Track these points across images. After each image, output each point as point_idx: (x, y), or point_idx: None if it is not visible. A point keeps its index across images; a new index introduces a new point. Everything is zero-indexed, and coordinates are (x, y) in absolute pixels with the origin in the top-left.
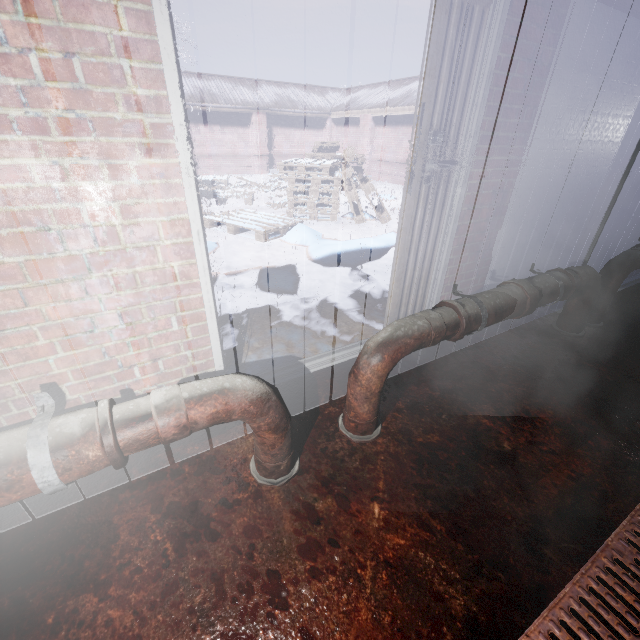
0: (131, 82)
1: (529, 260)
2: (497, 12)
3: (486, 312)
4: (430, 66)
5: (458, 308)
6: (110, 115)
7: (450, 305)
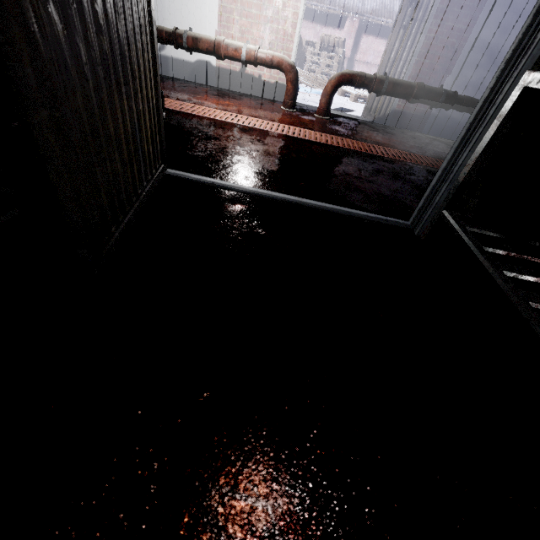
0: None
1: None
2: None
3: (388, 82)
4: None
5: (375, 74)
6: None
7: (374, 74)
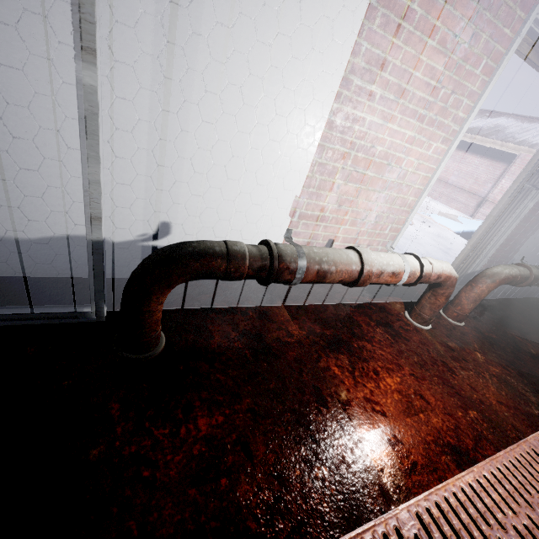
0: (461, 109)
1: (533, 260)
2: None
3: None
4: None
5: (531, 269)
6: (444, 121)
7: (525, 266)
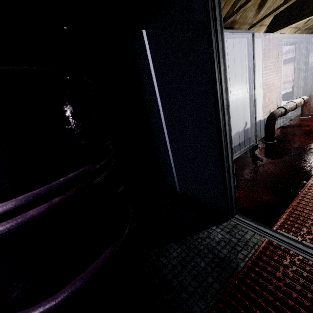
0: (279, 65)
1: (312, 89)
2: (303, 45)
3: None
4: (297, 55)
5: None
6: (278, 69)
7: None
